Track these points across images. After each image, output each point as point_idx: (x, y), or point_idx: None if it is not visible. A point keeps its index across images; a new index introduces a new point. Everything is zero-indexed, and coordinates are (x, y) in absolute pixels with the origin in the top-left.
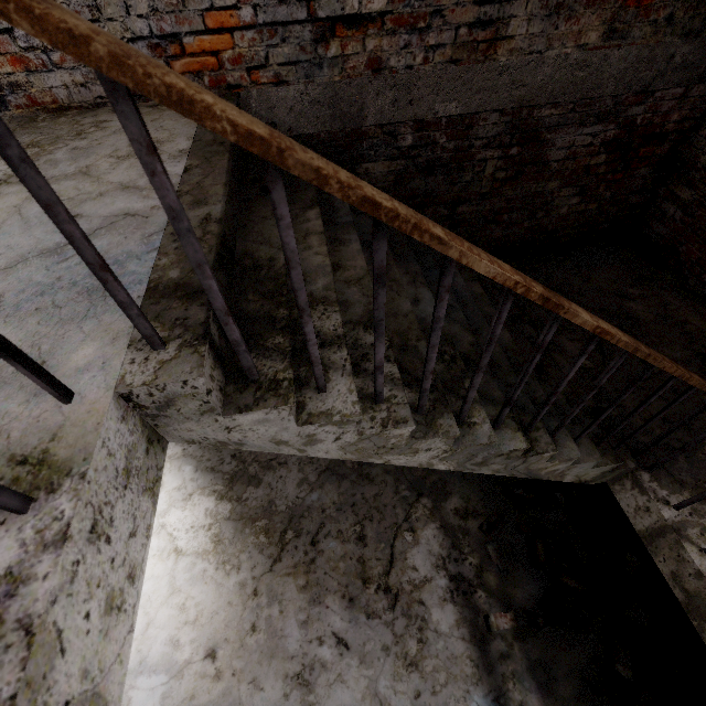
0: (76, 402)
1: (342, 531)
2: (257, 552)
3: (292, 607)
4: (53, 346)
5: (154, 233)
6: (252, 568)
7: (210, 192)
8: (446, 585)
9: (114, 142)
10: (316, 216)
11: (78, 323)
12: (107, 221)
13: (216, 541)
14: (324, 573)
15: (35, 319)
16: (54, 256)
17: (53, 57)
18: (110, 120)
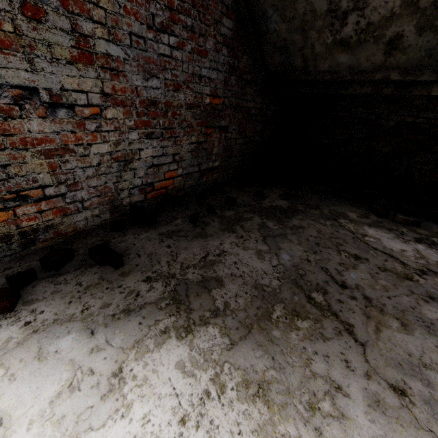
0: None
1: (341, 262)
2: (321, 343)
3: (436, 355)
4: None
5: None
6: (348, 368)
7: None
8: (424, 246)
9: None
10: None
11: None
12: None
13: (256, 391)
14: (388, 298)
15: None
16: None
17: None
18: None
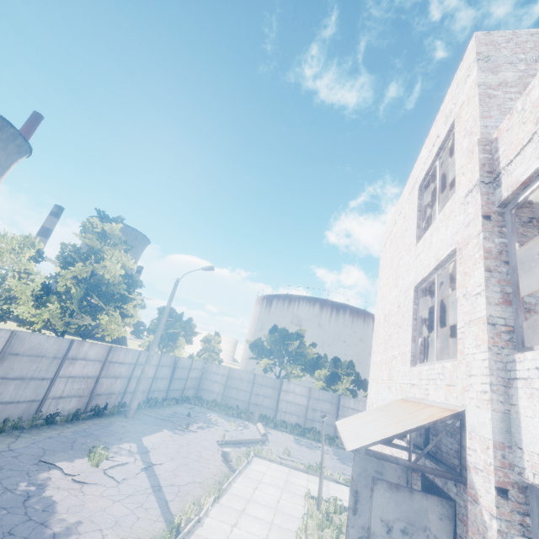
0: None
1: None
2: None
3: None
4: None
5: None
6: None
7: None
8: None
9: None
10: None
11: None
12: None
13: None
14: None
15: None
16: None
17: None
18: None
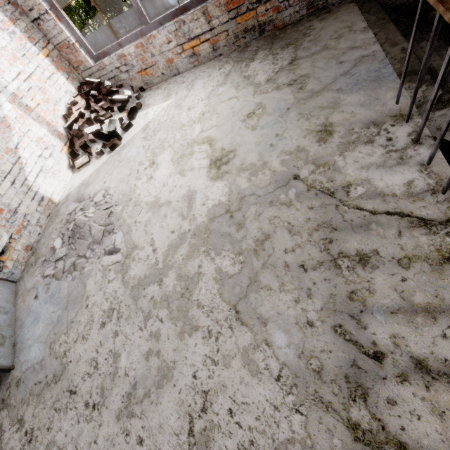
0: (399, 104)
1: None
2: None
3: None
4: (376, 95)
5: (383, 59)
6: None
7: (396, 40)
8: None
9: (326, 33)
10: (425, 45)
11: (379, 89)
12: (357, 61)
13: None
14: None
15: (361, 91)
16: (347, 75)
17: (290, 2)
18: (313, 25)
